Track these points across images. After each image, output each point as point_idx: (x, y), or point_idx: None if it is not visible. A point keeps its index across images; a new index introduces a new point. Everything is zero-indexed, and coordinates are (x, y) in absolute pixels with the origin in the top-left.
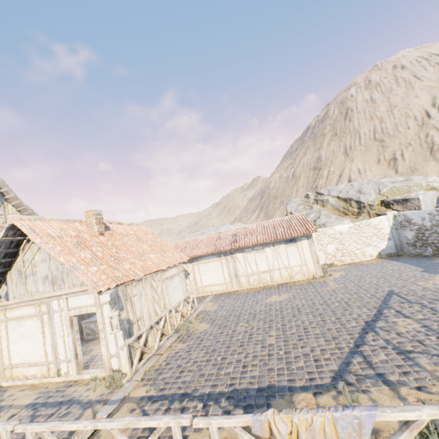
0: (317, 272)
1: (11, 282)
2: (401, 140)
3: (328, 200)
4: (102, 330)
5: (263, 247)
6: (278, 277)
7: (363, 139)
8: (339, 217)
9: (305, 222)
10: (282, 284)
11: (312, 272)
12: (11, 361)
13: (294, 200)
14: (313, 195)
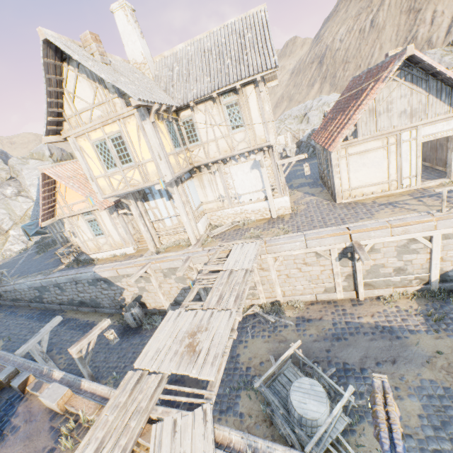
0: None
1: (360, 122)
2: None
3: None
4: None
5: None
6: None
7: None
8: None
9: None
10: None
11: None
12: (350, 186)
13: (431, 52)
14: None
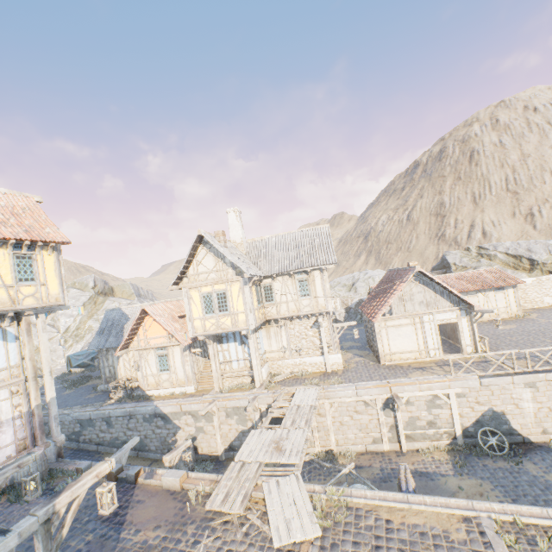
0: (519, 313)
1: (393, 304)
2: (537, 195)
3: (496, 255)
4: (462, 332)
5: (476, 293)
6: (487, 315)
7: (493, 188)
8: (515, 271)
9: (506, 275)
10: (491, 320)
11: (514, 313)
12: (390, 351)
13: (453, 252)
14: (475, 248)
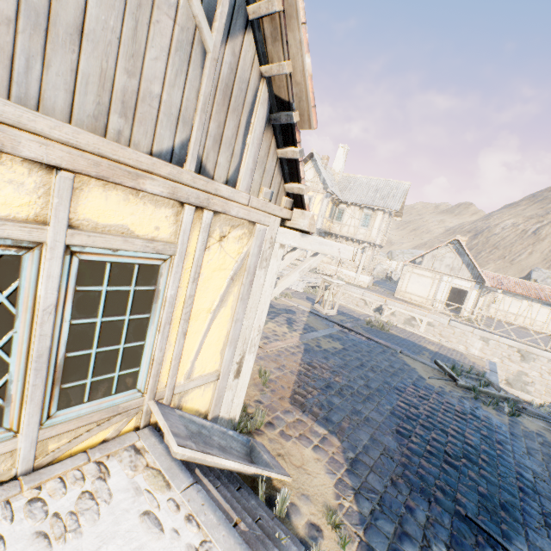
0: None
1: (425, 258)
2: None
3: None
4: (467, 299)
5: (522, 299)
6: (520, 321)
7: None
8: None
9: None
10: (521, 326)
11: (549, 331)
12: (405, 290)
13: (544, 271)
14: None
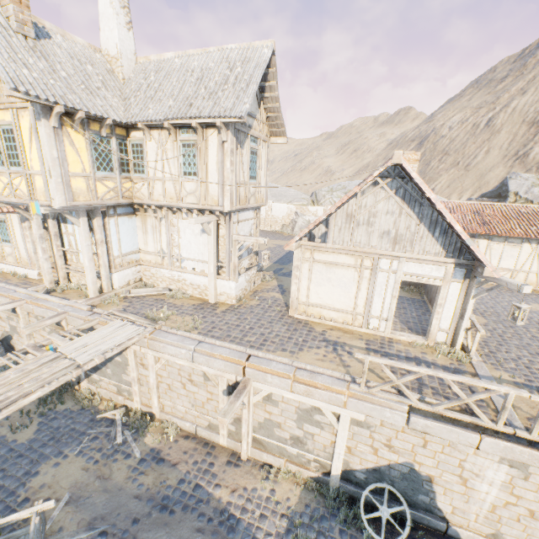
0: None
1: (333, 224)
2: None
3: None
4: (441, 306)
5: (521, 242)
6: (521, 280)
7: None
8: None
9: None
10: None
11: None
12: (308, 300)
13: (524, 176)
14: None
